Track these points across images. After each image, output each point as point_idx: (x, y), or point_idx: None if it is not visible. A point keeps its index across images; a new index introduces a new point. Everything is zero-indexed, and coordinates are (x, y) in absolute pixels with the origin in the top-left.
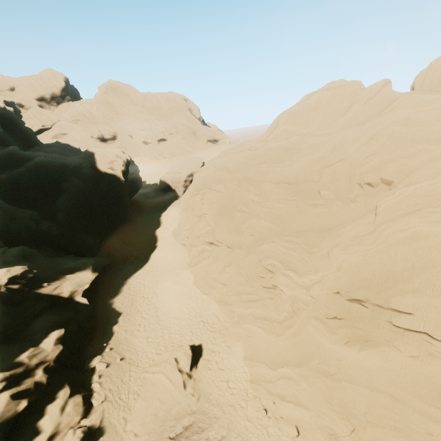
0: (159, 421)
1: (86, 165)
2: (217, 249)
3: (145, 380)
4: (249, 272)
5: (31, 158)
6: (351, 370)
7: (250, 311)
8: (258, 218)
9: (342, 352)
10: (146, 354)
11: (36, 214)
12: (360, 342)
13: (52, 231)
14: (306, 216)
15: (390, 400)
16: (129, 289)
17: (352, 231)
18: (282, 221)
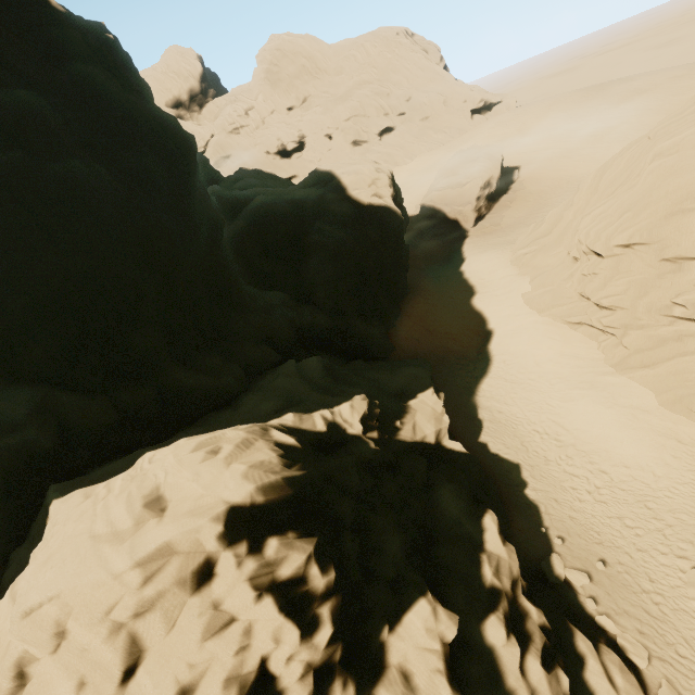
0: None
1: (332, 196)
2: None
3: None
4: None
5: (242, 202)
6: None
7: None
8: None
9: None
10: (649, 555)
11: (287, 297)
12: None
13: (319, 324)
14: None
15: None
16: (493, 415)
17: None
18: None
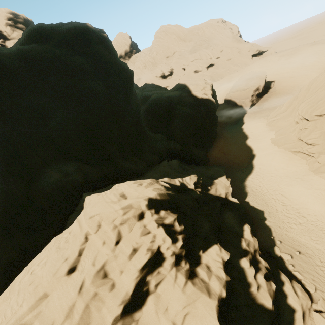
0: None
1: (185, 94)
2: None
3: None
4: None
5: (147, 97)
6: None
7: None
8: None
9: None
10: (322, 251)
11: (164, 136)
12: None
13: (177, 148)
14: None
15: None
16: (253, 190)
17: None
18: None
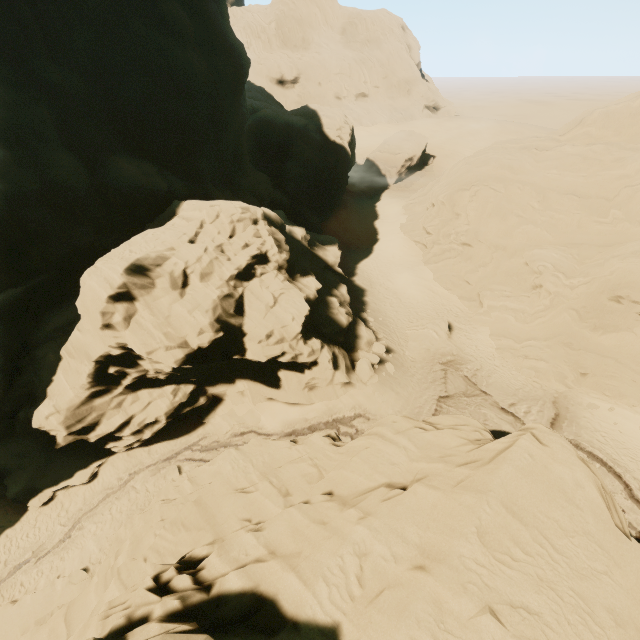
0: (430, 354)
1: (313, 127)
2: (471, 249)
3: (407, 334)
4: (511, 272)
5: (254, 109)
6: (589, 346)
7: (503, 304)
8: (535, 225)
9: (586, 334)
10: (400, 321)
11: (269, 179)
12: (604, 329)
13: (284, 201)
14: (586, 231)
15: (614, 362)
16: (363, 273)
17: (634, 247)
18: (558, 232)
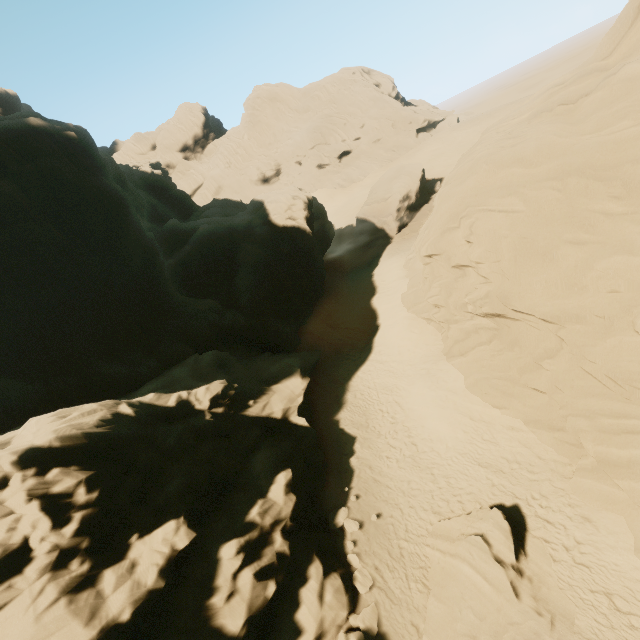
0: None
1: (257, 221)
2: (511, 325)
3: (427, 558)
4: (621, 372)
5: (194, 230)
6: None
7: (637, 456)
8: (632, 252)
9: None
10: (415, 511)
11: (216, 304)
12: None
13: (238, 324)
14: None
15: None
16: (356, 397)
17: None
18: None
